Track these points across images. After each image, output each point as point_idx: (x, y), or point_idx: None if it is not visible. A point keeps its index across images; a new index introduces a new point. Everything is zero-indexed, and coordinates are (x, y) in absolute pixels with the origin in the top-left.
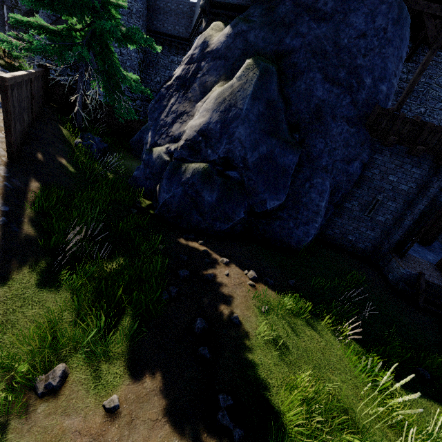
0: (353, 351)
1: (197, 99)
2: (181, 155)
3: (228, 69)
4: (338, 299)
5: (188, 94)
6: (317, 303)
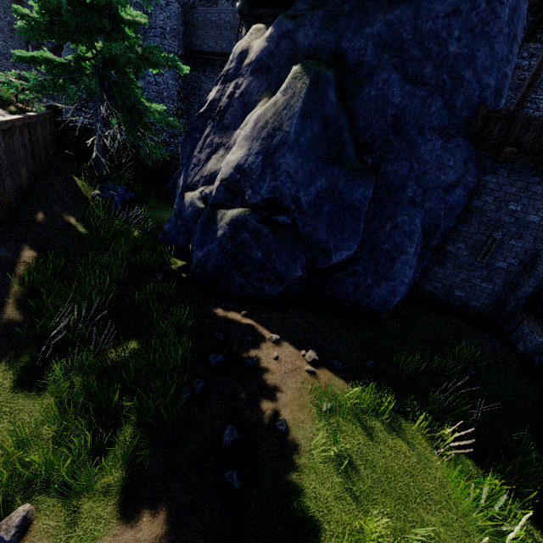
0: (461, 472)
1: (235, 125)
2: (217, 199)
3: (272, 82)
4: (440, 386)
5: (225, 121)
6: (407, 394)
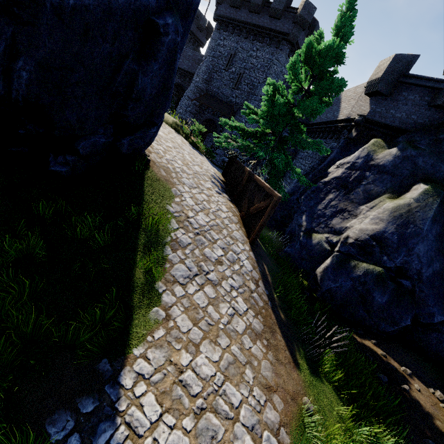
0: None
1: (360, 202)
2: (349, 251)
3: (396, 184)
4: None
5: (350, 195)
6: None
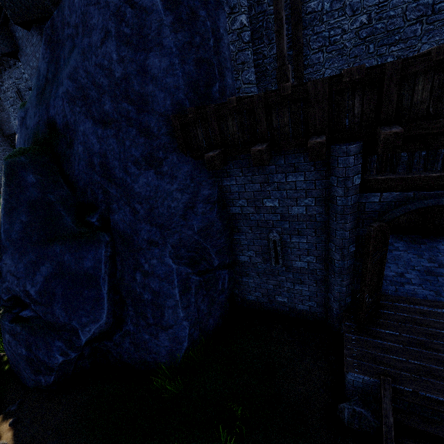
0: None
1: None
2: None
3: None
4: None
5: None
6: None
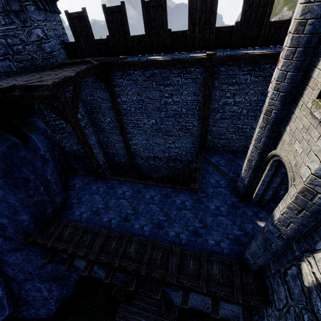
0: None
1: None
2: None
3: None
4: None
5: None
6: None
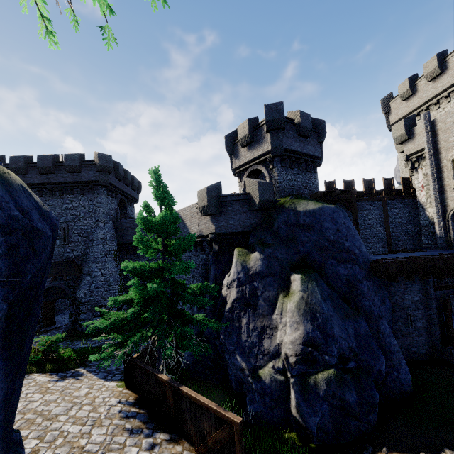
0: None
1: (269, 312)
2: (300, 370)
3: (279, 281)
4: None
5: (258, 310)
6: None
